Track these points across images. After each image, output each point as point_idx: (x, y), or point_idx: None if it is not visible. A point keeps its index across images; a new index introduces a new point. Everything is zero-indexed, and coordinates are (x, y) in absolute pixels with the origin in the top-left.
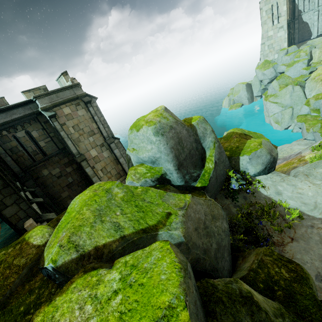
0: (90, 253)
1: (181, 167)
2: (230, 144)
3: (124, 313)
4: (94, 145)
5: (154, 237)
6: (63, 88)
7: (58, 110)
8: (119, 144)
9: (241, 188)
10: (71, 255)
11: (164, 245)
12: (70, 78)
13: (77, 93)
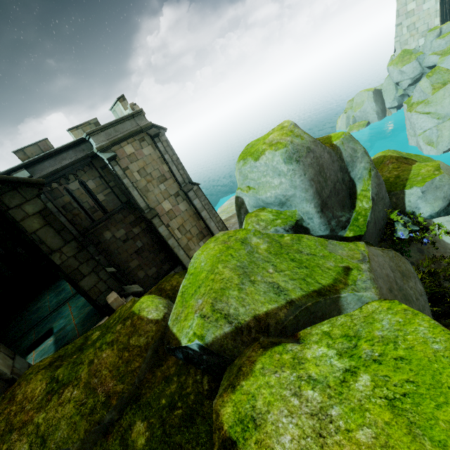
0: (250, 325)
1: (325, 208)
2: (382, 174)
3: (396, 399)
4: (167, 194)
5: (335, 301)
6: (122, 119)
7: (118, 150)
8: (199, 192)
9: (412, 238)
10: (222, 328)
11: (390, 305)
12: (129, 104)
13: (140, 124)
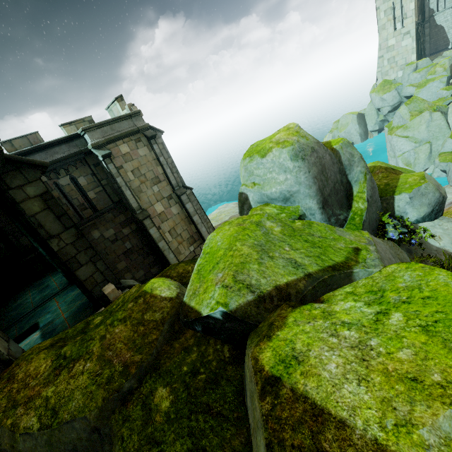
0: (272, 294)
1: (326, 205)
2: None
3: (429, 326)
4: (160, 197)
5: (348, 276)
6: (120, 118)
7: (113, 148)
8: (192, 196)
9: (401, 239)
10: (245, 297)
11: (408, 265)
12: (127, 105)
13: (137, 124)
